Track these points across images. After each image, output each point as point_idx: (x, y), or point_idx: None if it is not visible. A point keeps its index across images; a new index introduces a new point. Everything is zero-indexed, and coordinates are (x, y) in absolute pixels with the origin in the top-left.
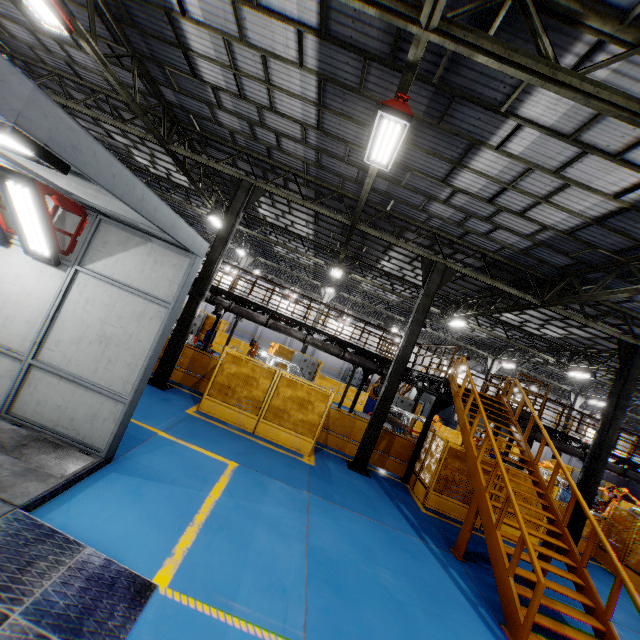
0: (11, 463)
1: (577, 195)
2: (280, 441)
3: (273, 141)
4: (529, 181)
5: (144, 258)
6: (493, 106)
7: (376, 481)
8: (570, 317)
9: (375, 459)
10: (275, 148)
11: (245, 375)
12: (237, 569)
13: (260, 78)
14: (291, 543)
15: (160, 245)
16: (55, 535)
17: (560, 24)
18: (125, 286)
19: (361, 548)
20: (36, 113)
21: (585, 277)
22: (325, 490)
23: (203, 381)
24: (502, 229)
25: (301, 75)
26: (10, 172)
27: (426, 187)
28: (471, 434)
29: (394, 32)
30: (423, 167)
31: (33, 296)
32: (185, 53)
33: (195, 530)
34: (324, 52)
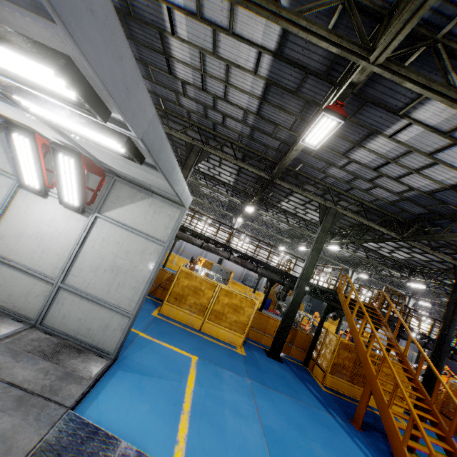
0: (53, 368)
1: (441, 170)
2: (219, 336)
3: (219, 119)
4: (407, 159)
5: (147, 209)
6: (394, 110)
7: (287, 366)
8: (421, 249)
9: (283, 348)
10: (220, 124)
11: (195, 287)
12: (223, 450)
13: (221, 78)
14: (251, 424)
15: (159, 199)
16: (98, 431)
17: (456, 63)
18: (132, 229)
19: (295, 424)
20: (150, 130)
21: (433, 222)
22: (258, 376)
23: (159, 289)
24: (380, 188)
25: (253, 79)
26: (62, 147)
27: (329, 157)
28: (359, 333)
29: (332, 58)
30: (330, 144)
31: (62, 235)
32: (167, 58)
33: (186, 417)
34: (275, 66)
